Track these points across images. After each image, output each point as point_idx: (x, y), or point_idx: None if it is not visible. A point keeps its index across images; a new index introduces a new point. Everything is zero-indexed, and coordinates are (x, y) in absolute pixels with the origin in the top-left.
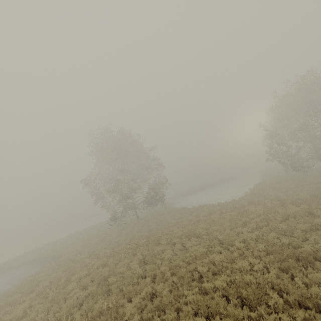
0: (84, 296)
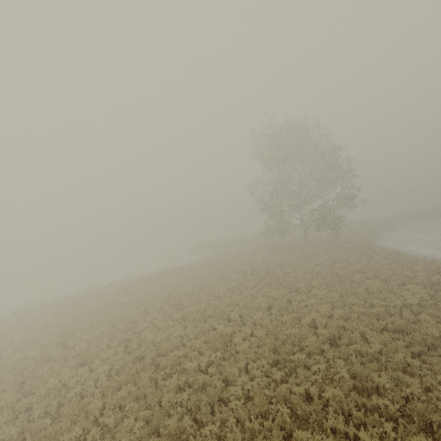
0: (191, 290)
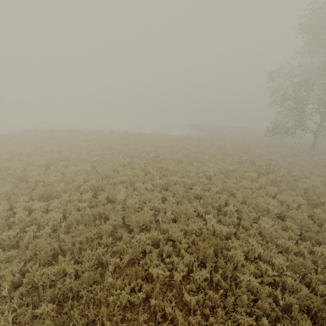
0: (180, 159)
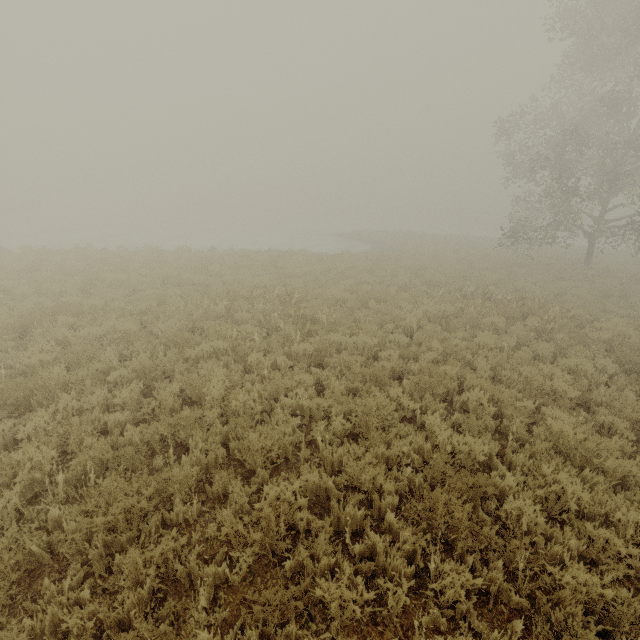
0: (338, 297)
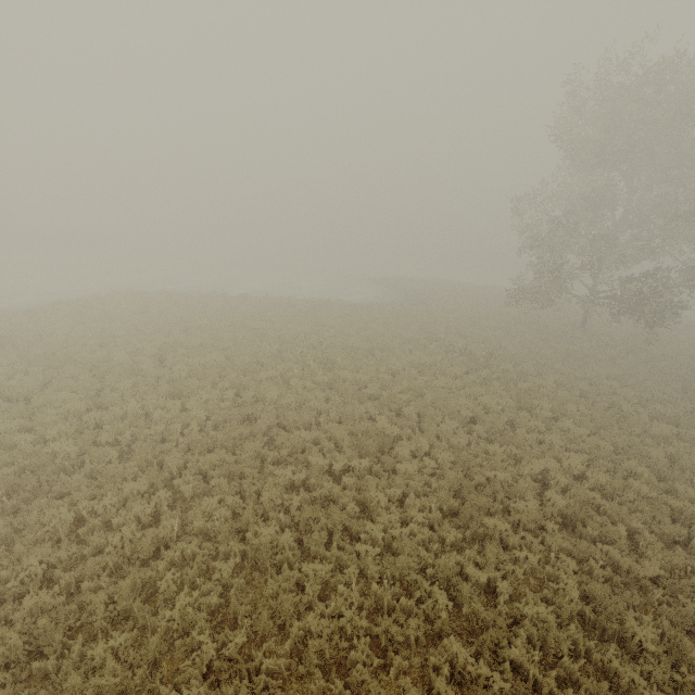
0: (356, 345)
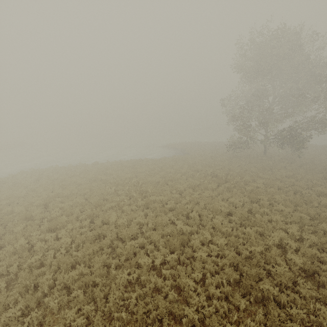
0: (157, 180)
